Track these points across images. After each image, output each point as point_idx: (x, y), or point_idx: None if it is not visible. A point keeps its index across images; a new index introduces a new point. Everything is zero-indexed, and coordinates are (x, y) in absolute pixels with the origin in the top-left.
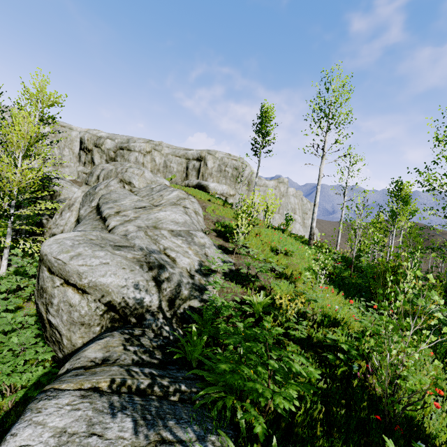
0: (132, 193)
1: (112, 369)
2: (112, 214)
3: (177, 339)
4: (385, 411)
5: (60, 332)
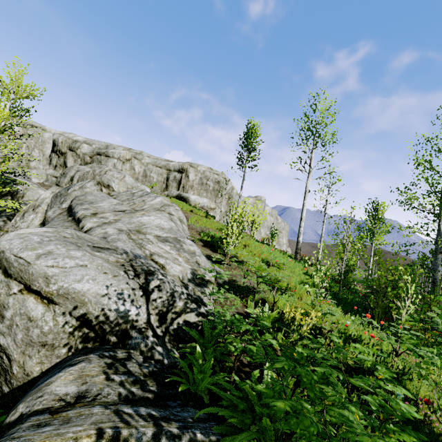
0: (110, 196)
1: (94, 412)
2: (88, 215)
3: (173, 364)
4: None
5: (10, 356)
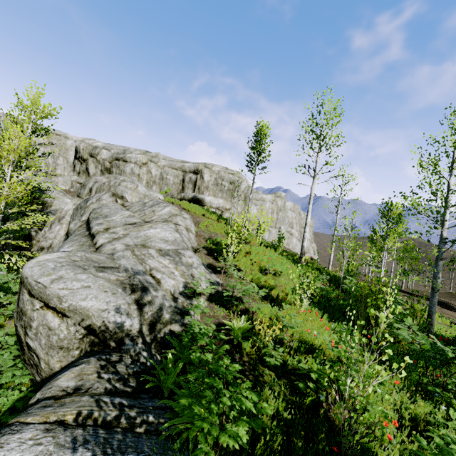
0: (124, 207)
1: (82, 400)
2: (101, 230)
3: (154, 365)
4: (342, 443)
5: (38, 355)
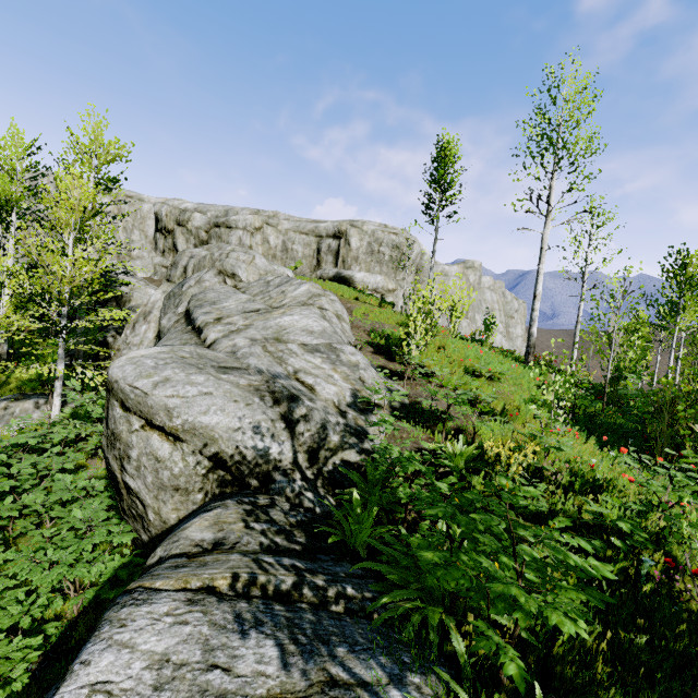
0: (237, 290)
1: (232, 559)
2: (211, 321)
3: (328, 513)
4: None
5: (143, 501)
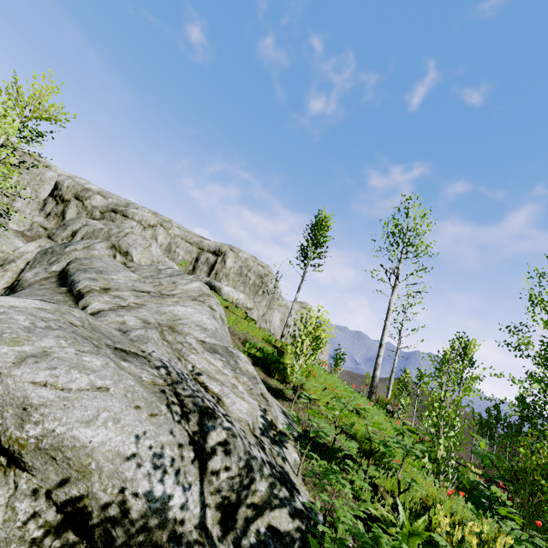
0: (127, 267)
1: None
2: (96, 289)
3: None
4: None
5: None
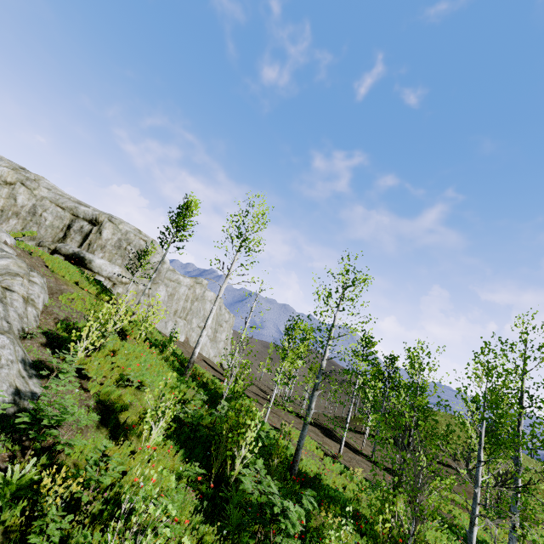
0: None
1: None
2: None
3: None
4: None
5: None
